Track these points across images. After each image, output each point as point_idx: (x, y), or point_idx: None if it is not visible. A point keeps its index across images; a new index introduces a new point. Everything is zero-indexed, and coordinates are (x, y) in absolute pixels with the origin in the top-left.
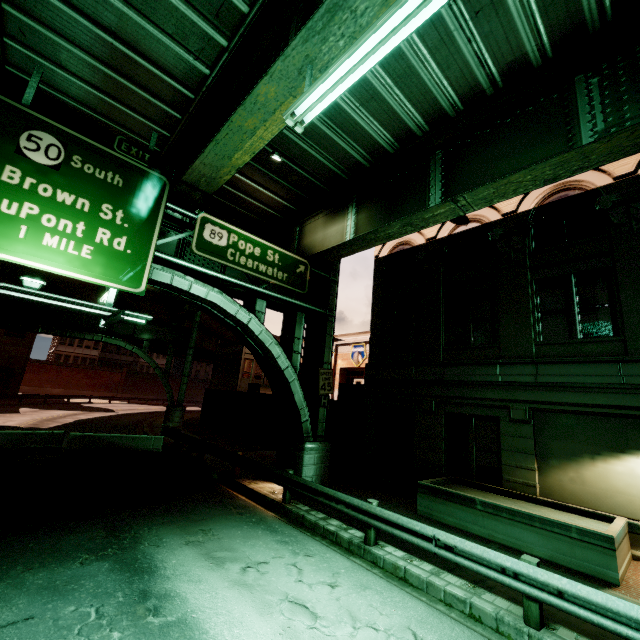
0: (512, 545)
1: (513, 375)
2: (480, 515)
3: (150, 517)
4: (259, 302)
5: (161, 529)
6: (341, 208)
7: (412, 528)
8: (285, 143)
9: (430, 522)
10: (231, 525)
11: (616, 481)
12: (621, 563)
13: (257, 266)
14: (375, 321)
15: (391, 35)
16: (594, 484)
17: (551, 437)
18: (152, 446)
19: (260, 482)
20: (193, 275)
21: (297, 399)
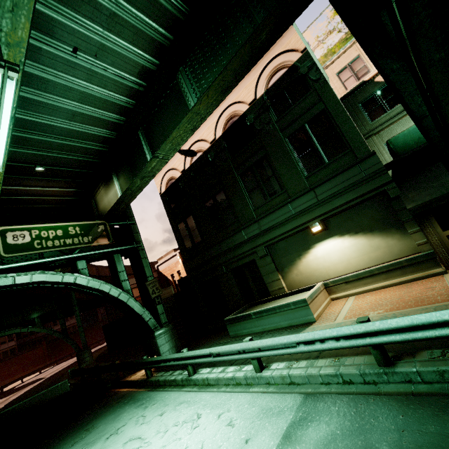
0: (273, 328)
1: (250, 232)
2: (255, 321)
3: (50, 443)
4: (79, 263)
5: (56, 446)
6: (109, 179)
7: (201, 354)
8: (39, 158)
9: (236, 339)
10: (108, 414)
11: (312, 265)
12: (317, 308)
13: (64, 242)
14: (176, 233)
15: (1, 113)
16: (305, 272)
17: (280, 257)
18: (61, 391)
19: (138, 372)
20: (16, 270)
21: (137, 309)
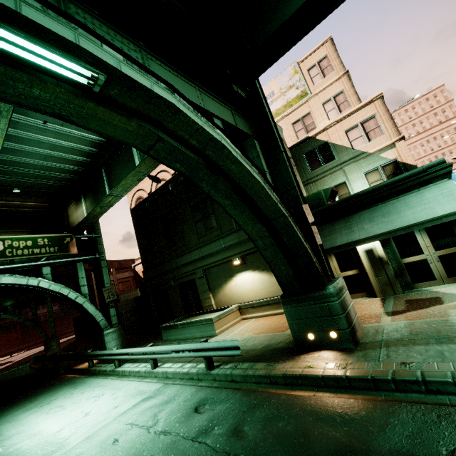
0: (191, 337)
1: (193, 256)
2: (180, 330)
3: (1, 409)
4: (45, 269)
5: (5, 411)
6: (79, 199)
7: (122, 353)
8: (17, 183)
9: (165, 343)
10: (50, 392)
11: (233, 290)
12: (222, 326)
13: (32, 251)
14: (140, 246)
15: None
16: (229, 294)
17: (213, 280)
18: (21, 373)
19: (86, 363)
20: None
21: (91, 311)
